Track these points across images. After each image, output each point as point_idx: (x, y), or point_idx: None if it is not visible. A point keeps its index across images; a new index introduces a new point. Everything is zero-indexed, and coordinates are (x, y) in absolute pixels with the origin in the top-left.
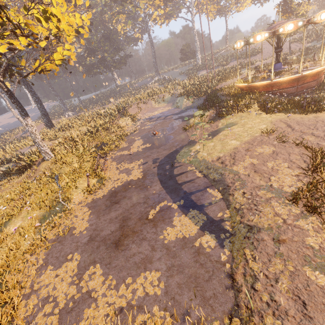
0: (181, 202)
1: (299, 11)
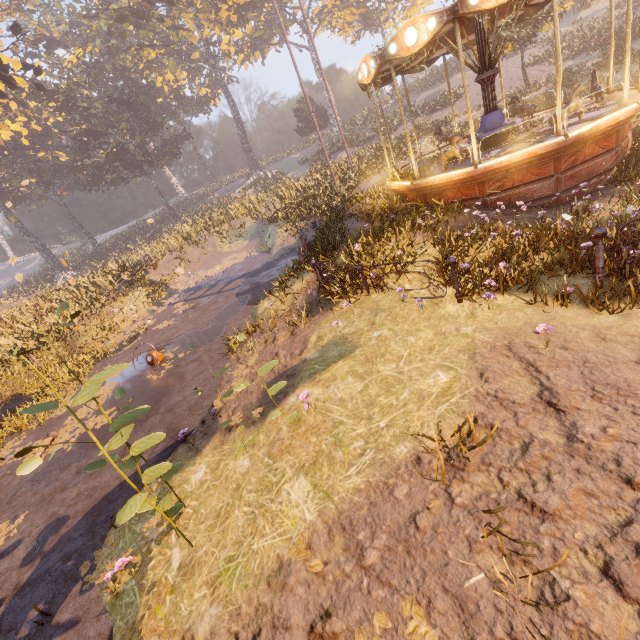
0: None
1: None
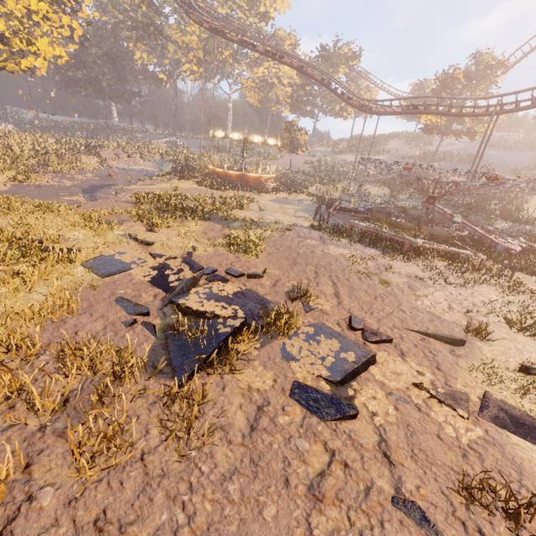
0: (87, 195)
1: (297, 136)
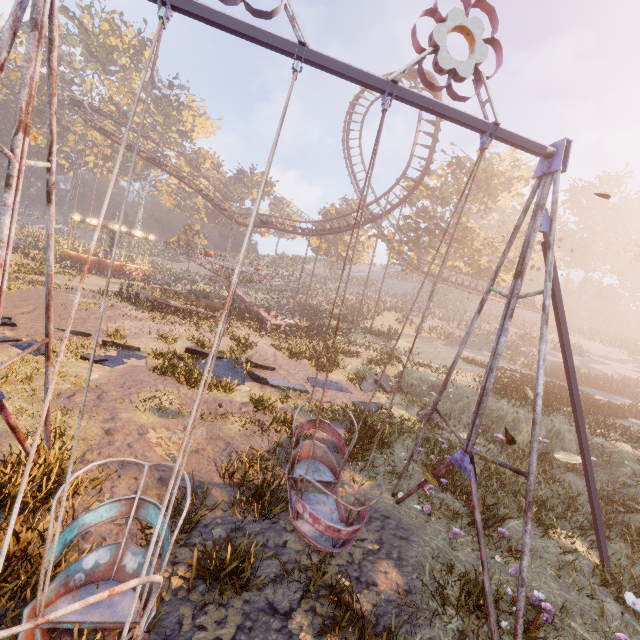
0: None
1: (195, 240)
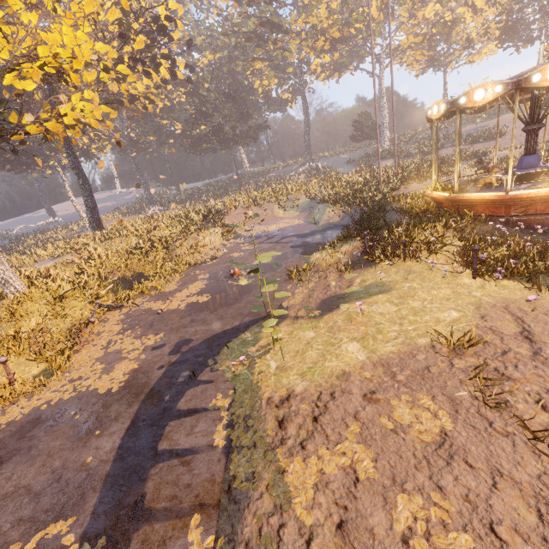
0: (93, 548)
1: None
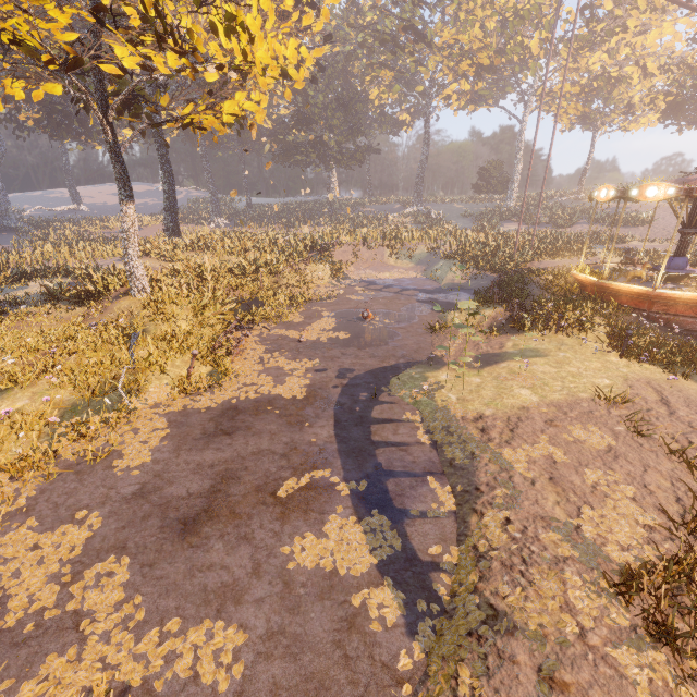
0: (360, 485)
1: None
